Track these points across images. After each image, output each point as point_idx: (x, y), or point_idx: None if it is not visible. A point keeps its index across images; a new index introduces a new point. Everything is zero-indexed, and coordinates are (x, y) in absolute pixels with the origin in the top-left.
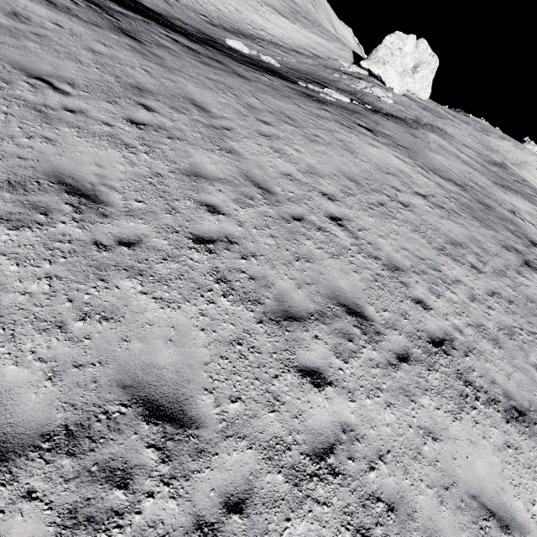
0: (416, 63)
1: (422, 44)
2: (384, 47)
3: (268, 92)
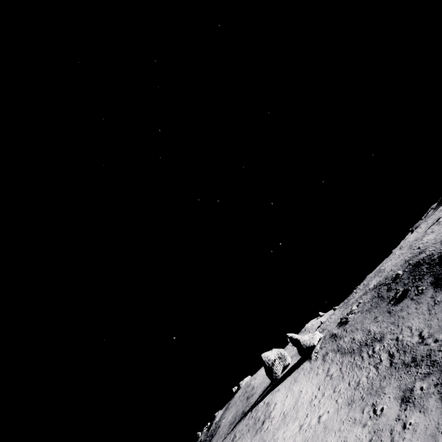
0: (277, 356)
1: (266, 354)
2: (302, 337)
3: (440, 238)
